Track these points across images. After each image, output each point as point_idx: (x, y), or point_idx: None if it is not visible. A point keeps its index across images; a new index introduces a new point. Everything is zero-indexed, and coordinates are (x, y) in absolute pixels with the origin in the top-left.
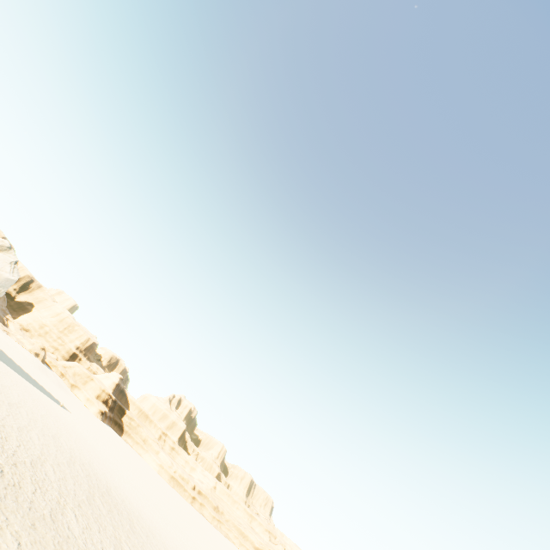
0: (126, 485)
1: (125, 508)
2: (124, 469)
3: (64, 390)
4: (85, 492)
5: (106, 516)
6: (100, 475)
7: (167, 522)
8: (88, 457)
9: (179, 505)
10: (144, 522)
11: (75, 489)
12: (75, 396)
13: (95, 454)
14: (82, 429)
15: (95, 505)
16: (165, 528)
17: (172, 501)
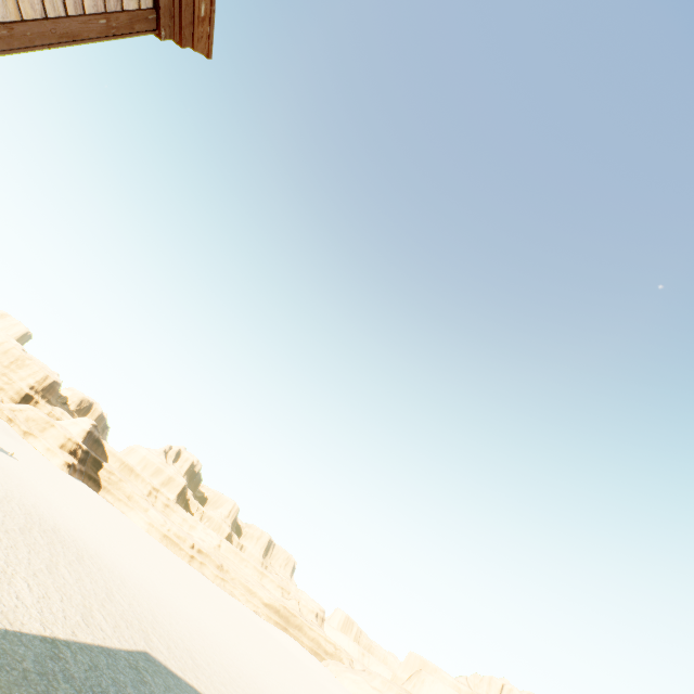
0: (86, 532)
1: (75, 546)
2: (89, 519)
3: (13, 438)
4: (19, 525)
5: (44, 546)
6: (47, 517)
7: (137, 567)
8: (34, 501)
9: (167, 561)
10: (101, 561)
11: (4, 520)
12: (29, 446)
13: (47, 500)
14: (33, 477)
15: (31, 536)
16: (131, 570)
17: (157, 556)
